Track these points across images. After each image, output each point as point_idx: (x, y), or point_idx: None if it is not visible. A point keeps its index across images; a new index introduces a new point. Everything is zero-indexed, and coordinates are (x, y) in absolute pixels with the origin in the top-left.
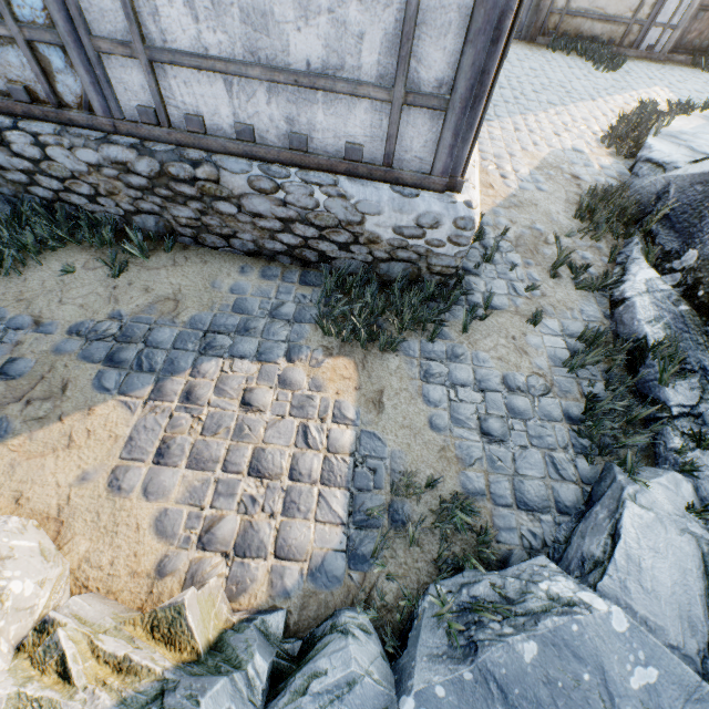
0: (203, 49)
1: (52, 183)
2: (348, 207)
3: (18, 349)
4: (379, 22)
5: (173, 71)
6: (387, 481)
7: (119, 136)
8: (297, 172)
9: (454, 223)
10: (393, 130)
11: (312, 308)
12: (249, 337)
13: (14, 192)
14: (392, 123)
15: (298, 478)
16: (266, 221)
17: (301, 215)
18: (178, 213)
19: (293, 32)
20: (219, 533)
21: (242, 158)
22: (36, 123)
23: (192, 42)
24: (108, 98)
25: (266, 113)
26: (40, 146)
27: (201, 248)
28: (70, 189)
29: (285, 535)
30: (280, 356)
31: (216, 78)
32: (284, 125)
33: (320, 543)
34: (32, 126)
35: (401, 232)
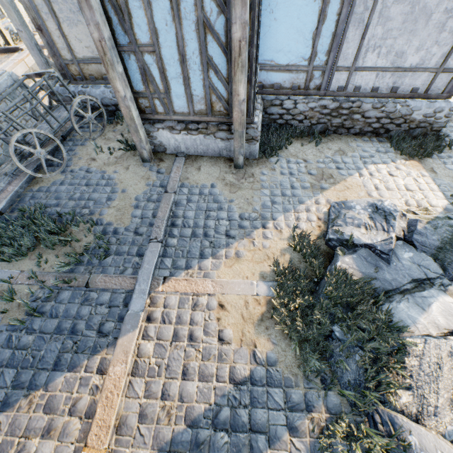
0: (374, 65)
1: (288, 117)
2: (408, 109)
3: (307, 168)
4: (441, 50)
5: (359, 73)
6: (451, 189)
7: (324, 97)
8: (391, 100)
9: (449, 109)
10: (433, 81)
11: (389, 148)
12: (375, 158)
13: (268, 123)
14: (434, 79)
15: (422, 190)
16: (370, 119)
17: (387, 115)
18: (334, 121)
19: (410, 57)
20: (410, 203)
21: (369, 98)
22: (295, 97)
23: (372, 64)
24: (329, 85)
25: (386, 82)
26: (295, 104)
27: (334, 135)
28: (293, 119)
29: (429, 202)
30: (390, 162)
31: (374, 73)
32: (390, 85)
33: (441, 203)
34: (294, 98)
35: (425, 116)
